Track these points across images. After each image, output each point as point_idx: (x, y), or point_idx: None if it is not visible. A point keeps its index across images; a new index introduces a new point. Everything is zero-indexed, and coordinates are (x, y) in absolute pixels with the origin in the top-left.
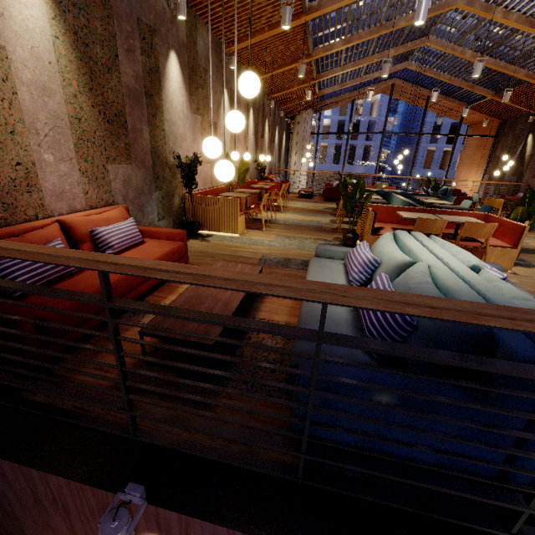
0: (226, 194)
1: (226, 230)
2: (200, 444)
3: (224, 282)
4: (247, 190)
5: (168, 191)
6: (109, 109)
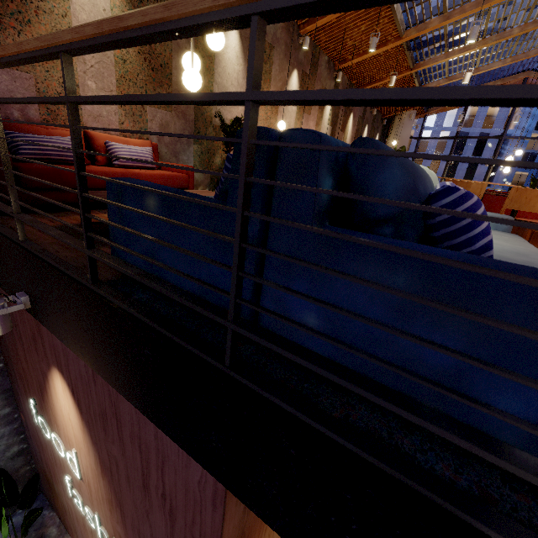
0: None
1: None
2: (52, 254)
3: (12, 47)
4: None
5: (209, 148)
6: (155, 59)
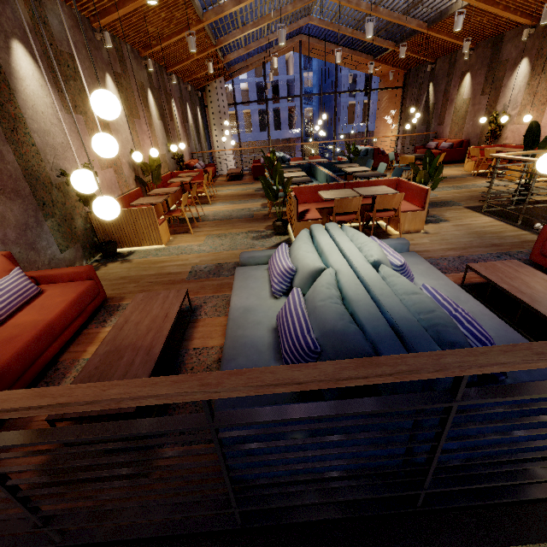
0: (139, 201)
1: (149, 242)
2: (137, 525)
3: (87, 407)
4: (164, 189)
5: (64, 214)
6: None
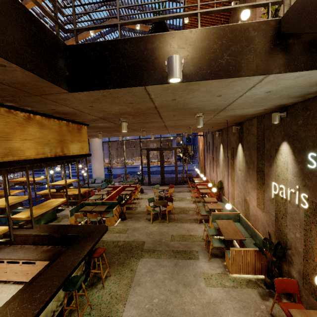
0: None
1: None
2: None
3: None
4: None
5: None
6: None
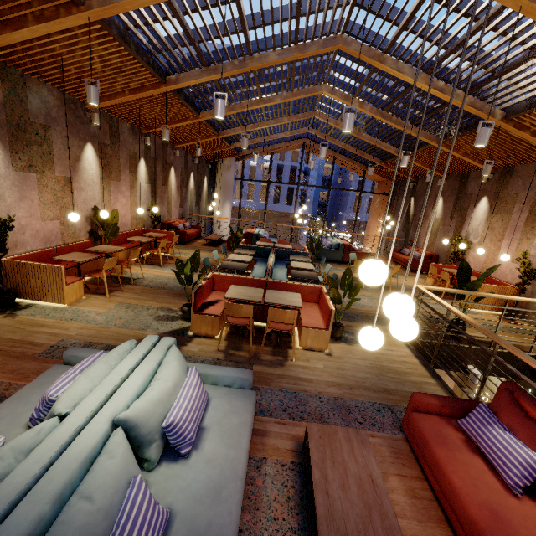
0: (65, 256)
1: (52, 299)
2: None
3: None
4: (108, 247)
5: None
6: None
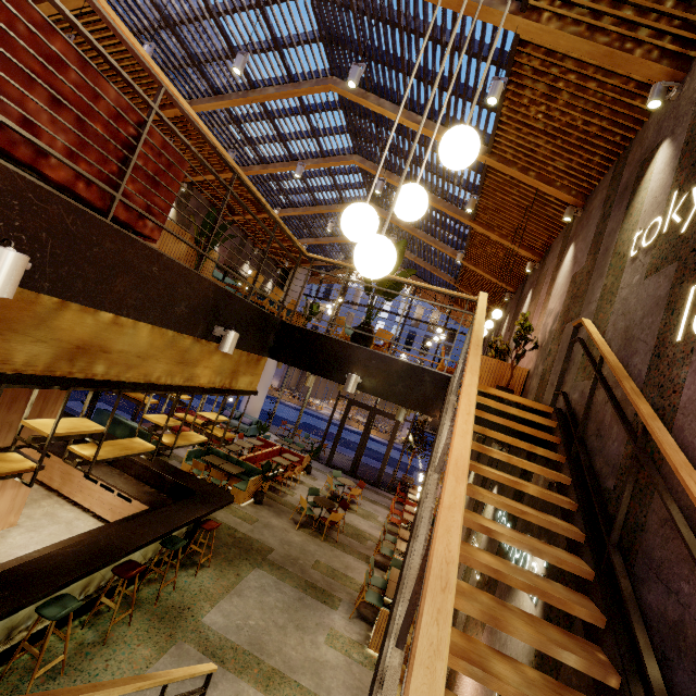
0: None
1: None
2: None
3: None
4: None
5: None
6: None
